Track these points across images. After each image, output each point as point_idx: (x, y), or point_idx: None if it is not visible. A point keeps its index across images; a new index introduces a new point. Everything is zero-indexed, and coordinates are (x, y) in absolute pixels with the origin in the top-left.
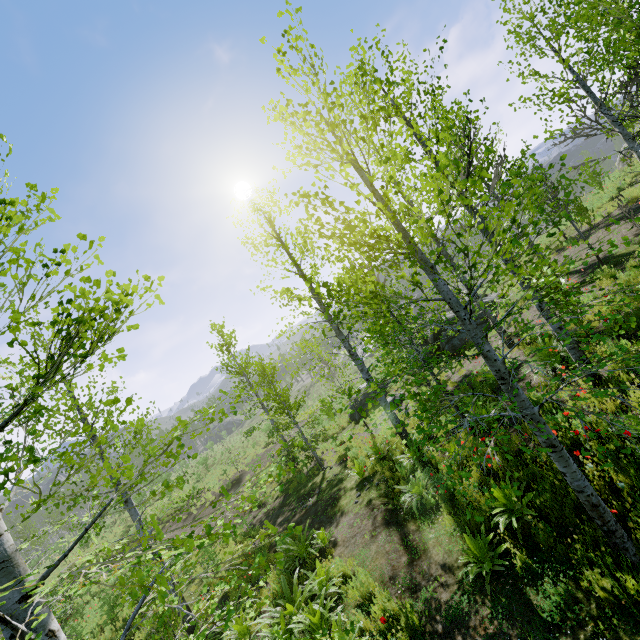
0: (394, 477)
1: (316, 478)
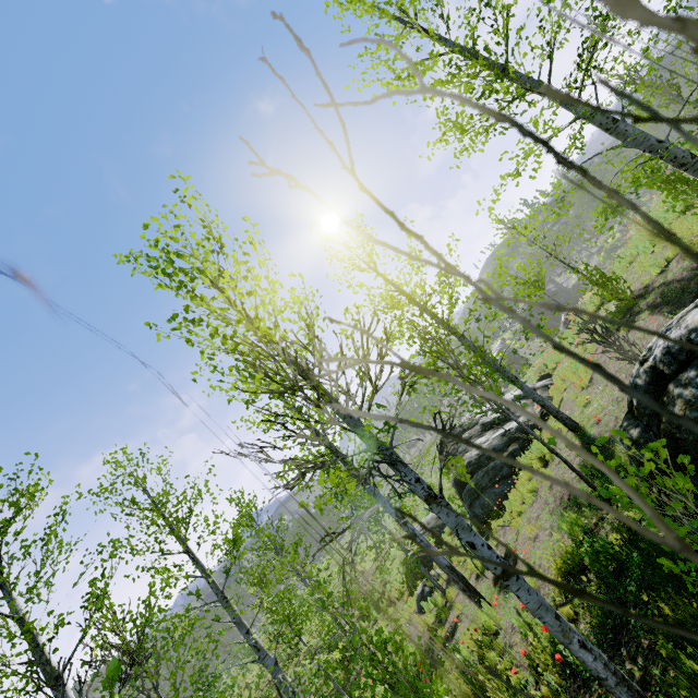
0: None
1: None
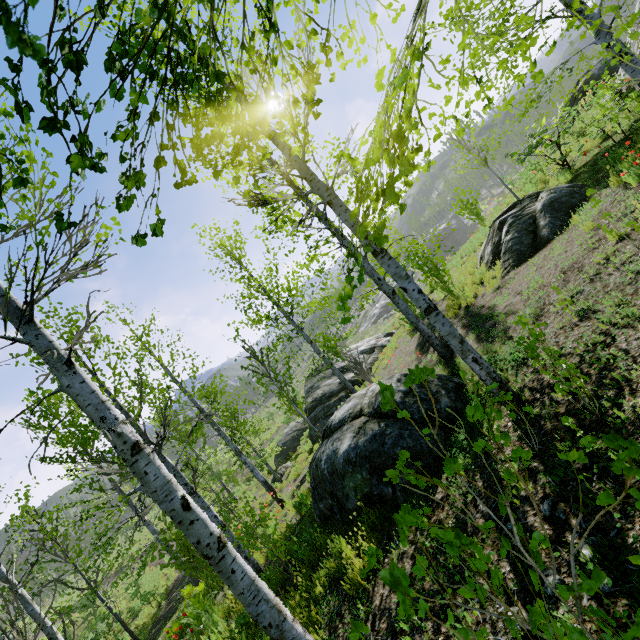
0: None
1: None
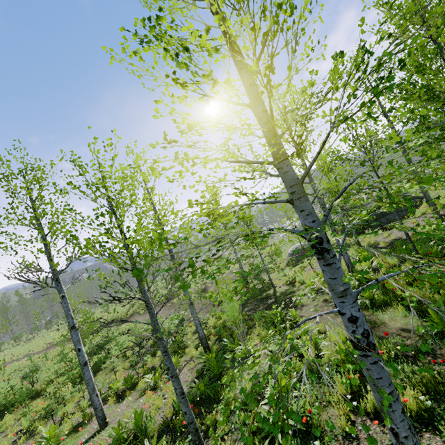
0: None
1: (268, 291)
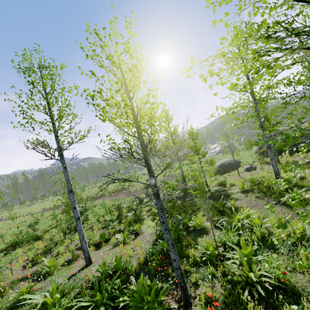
0: (268, 192)
1: None
